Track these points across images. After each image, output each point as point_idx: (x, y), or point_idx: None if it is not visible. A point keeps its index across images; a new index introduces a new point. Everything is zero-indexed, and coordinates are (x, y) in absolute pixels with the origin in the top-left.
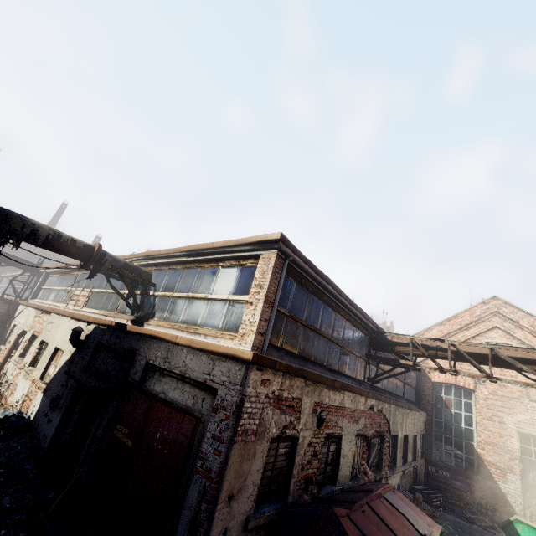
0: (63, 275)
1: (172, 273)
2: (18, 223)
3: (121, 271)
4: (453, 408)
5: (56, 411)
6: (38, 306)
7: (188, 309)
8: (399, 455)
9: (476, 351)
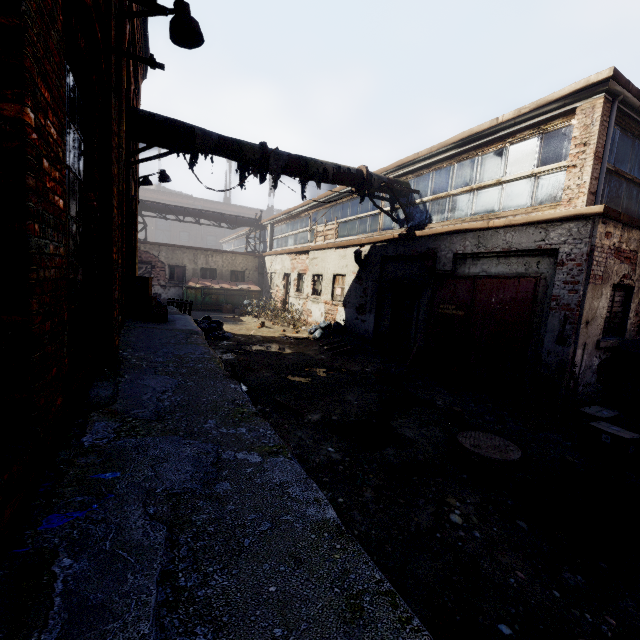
0: (291, 221)
1: (438, 173)
2: (313, 165)
3: (392, 186)
4: None
5: (366, 314)
6: (290, 251)
7: (475, 201)
8: None
9: None
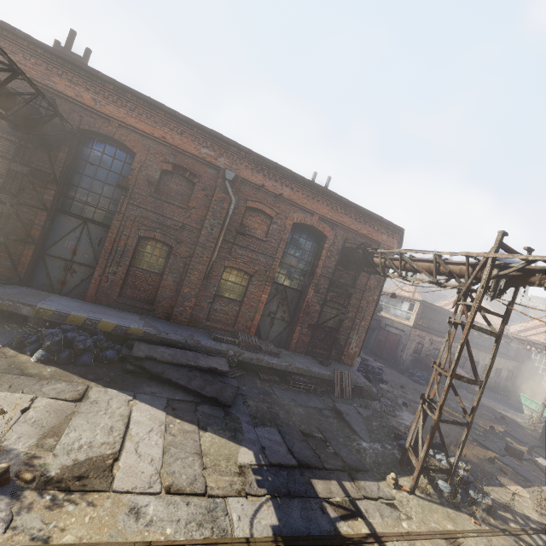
0: None
1: (387, 298)
2: None
3: None
4: (536, 363)
5: None
6: None
7: (394, 311)
8: (479, 369)
9: (504, 333)
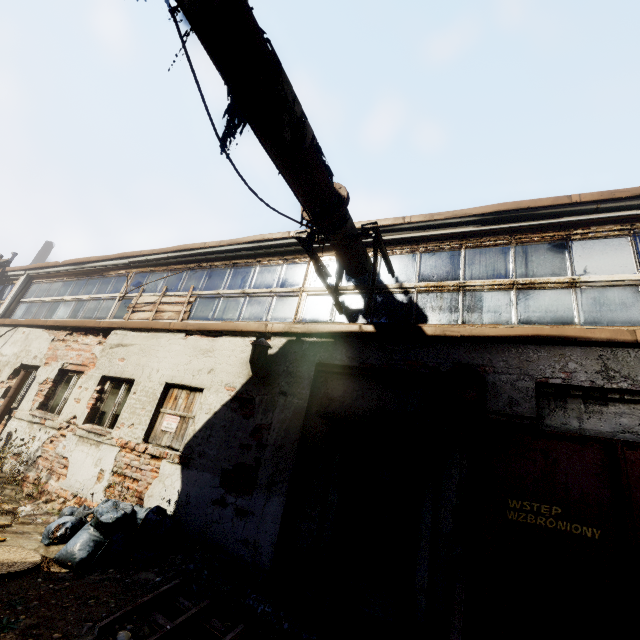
0: (80, 278)
1: (434, 253)
2: (289, 85)
3: (380, 237)
4: None
5: (256, 493)
6: (57, 323)
7: (528, 302)
8: None
9: None
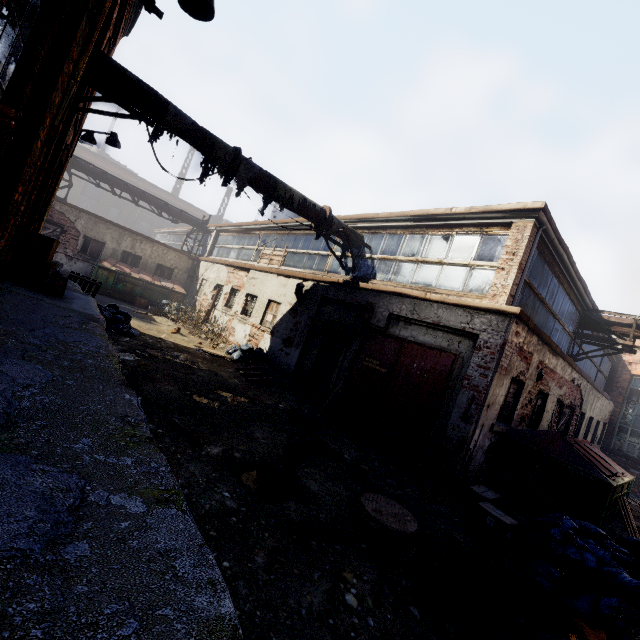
0: (239, 234)
1: (391, 237)
2: (282, 188)
3: (349, 234)
4: None
5: (292, 348)
6: (229, 263)
7: (418, 272)
8: (581, 431)
9: None
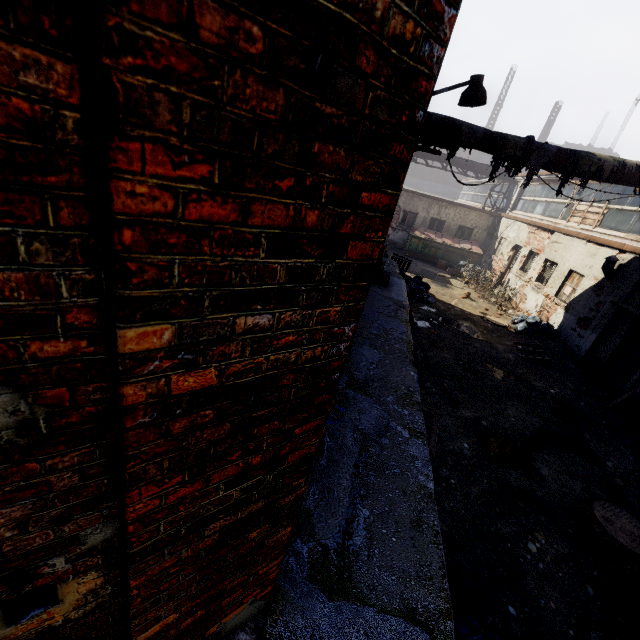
0: (550, 184)
1: None
2: (585, 163)
3: None
4: None
5: (587, 330)
6: (531, 223)
7: None
8: None
9: None
